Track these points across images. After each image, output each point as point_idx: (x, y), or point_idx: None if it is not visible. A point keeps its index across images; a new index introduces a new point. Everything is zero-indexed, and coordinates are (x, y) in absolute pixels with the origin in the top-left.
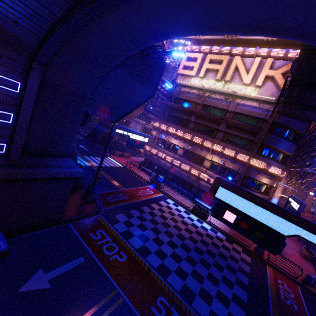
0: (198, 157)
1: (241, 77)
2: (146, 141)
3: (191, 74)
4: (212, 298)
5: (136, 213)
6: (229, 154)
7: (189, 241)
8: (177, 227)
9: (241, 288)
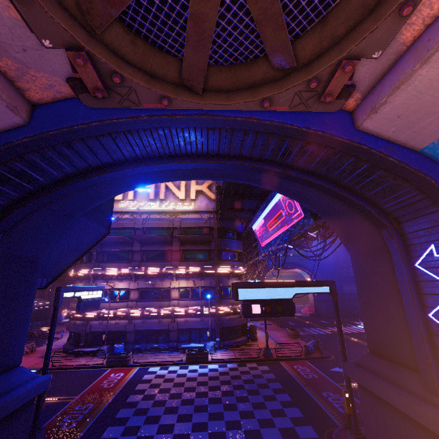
0: (162, 291)
1: (174, 194)
2: (100, 296)
3: (117, 198)
4: (271, 420)
5: (127, 412)
6: (196, 271)
7: (212, 391)
8: (190, 389)
9: (281, 393)
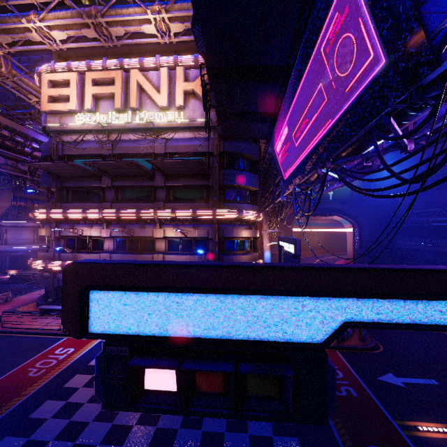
0: (144, 241)
1: (152, 99)
2: None
3: (69, 108)
4: None
5: None
6: (185, 216)
7: None
8: None
9: (285, 434)
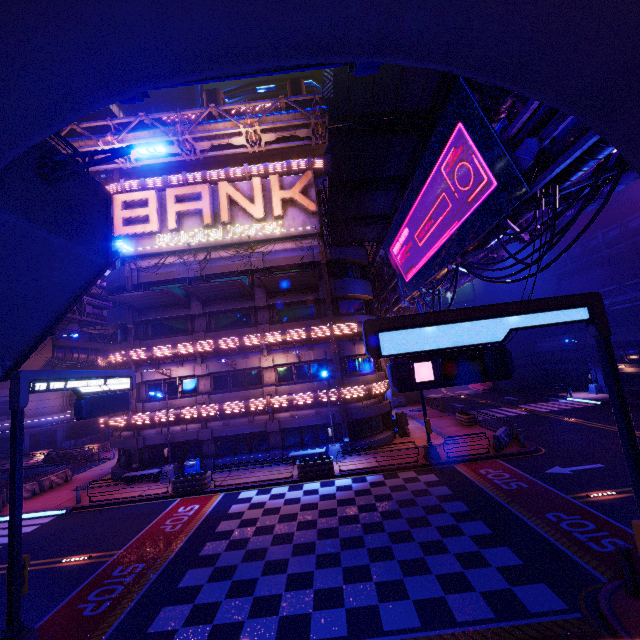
0: (248, 375)
1: (245, 211)
2: (128, 388)
3: (149, 230)
4: (463, 576)
5: (199, 575)
6: (298, 337)
7: (346, 526)
8: (306, 524)
9: (468, 520)
